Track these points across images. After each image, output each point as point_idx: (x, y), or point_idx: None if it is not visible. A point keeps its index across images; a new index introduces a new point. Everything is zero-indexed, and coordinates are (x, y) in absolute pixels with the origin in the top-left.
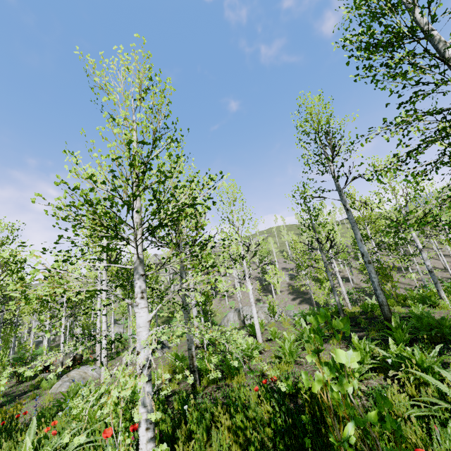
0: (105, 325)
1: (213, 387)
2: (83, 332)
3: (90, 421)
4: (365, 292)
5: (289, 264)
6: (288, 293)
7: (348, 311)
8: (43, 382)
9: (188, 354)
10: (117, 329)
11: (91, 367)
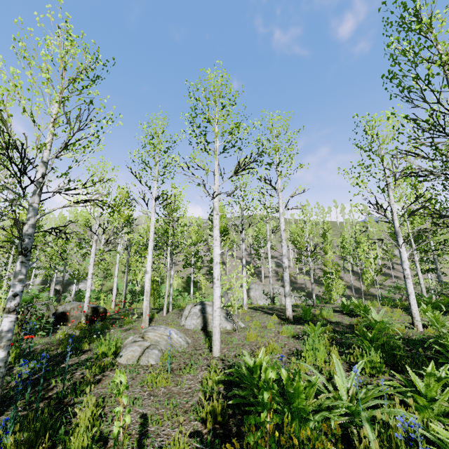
0: (219, 269)
1: None
2: (44, 283)
3: None
4: (357, 291)
5: (273, 252)
6: (276, 279)
7: None
8: (85, 343)
9: None
10: None
11: (170, 329)
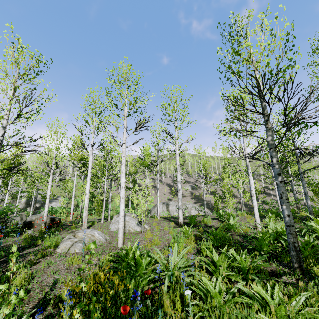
0: (123, 191)
1: (318, 270)
2: (27, 202)
3: (277, 314)
4: (246, 205)
5: (190, 179)
6: (191, 198)
7: (301, 214)
8: (39, 240)
9: (290, 231)
10: (59, 204)
11: (95, 231)
